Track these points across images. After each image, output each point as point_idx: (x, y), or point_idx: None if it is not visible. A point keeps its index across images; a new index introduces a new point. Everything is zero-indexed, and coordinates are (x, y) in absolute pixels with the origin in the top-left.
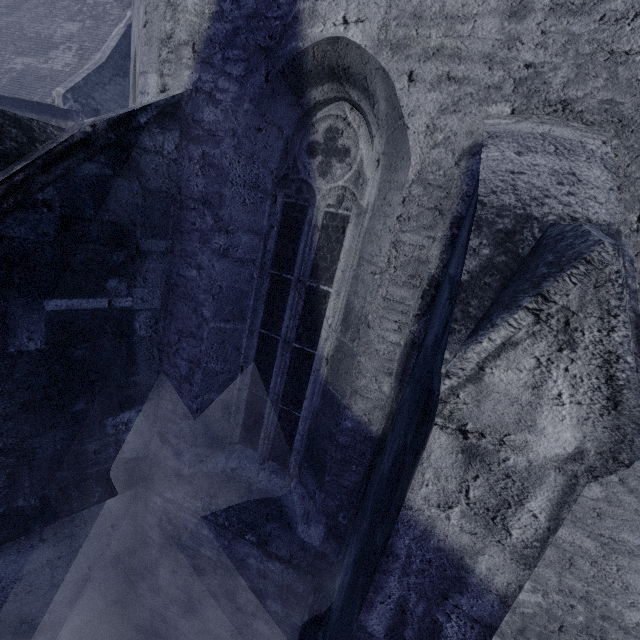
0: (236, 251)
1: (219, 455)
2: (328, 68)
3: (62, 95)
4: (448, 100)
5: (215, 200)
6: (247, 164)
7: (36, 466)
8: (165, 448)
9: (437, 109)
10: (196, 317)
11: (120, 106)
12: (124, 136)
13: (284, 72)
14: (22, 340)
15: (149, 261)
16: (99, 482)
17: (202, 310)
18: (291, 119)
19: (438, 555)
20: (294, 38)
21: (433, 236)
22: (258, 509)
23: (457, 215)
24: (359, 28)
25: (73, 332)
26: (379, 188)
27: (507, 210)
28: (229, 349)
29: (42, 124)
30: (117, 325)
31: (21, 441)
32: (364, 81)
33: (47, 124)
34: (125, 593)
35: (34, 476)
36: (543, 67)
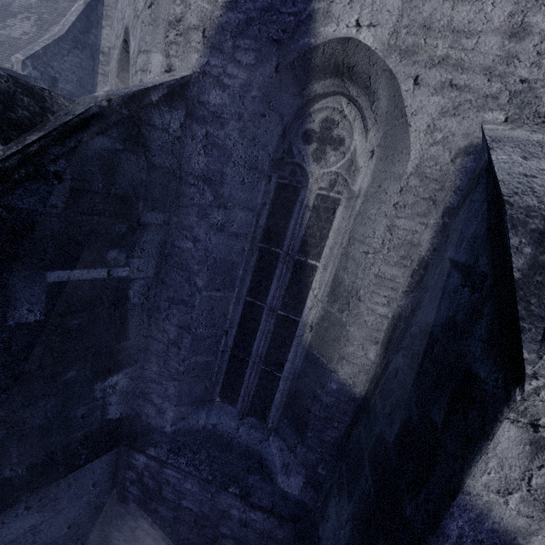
0: (232, 226)
1: (200, 412)
2: (333, 65)
3: (21, 61)
4: (449, 104)
5: (216, 178)
6: (249, 146)
7: (25, 435)
8: (148, 407)
9: (438, 111)
10: (189, 286)
11: (77, 76)
12: (136, 112)
13: (293, 65)
14: (22, 312)
15: (147, 232)
16: (84, 444)
17: (195, 279)
18: (292, 108)
19: (491, 536)
20: (307, 34)
21: (426, 223)
22: (240, 462)
23: (449, 206)
24: (371, 32)
25: (72, 302)
26: (373, 176)
27: (533, 211)
28: (217, 315)
29: (53, 94)
30: (113, 294)
31: (12, 412)
32: (367, 80)
33: (58, 94)
34: (99, 544)
35: (22, 445)
36: (536, 83)
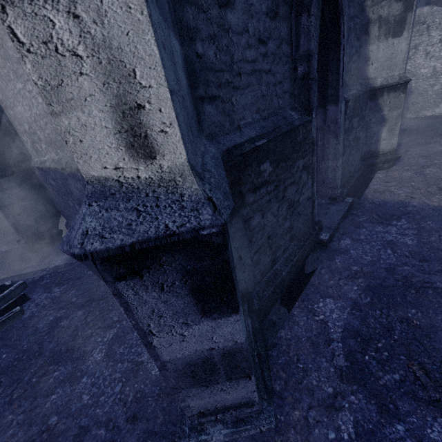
0: None
1: None
2: None
3: None
4: None
5: None
6: None
7: None
8: None
9: None
10: None
11: None
12: None
13: None
14: None
15: None
16: None
17: None
18: None
19: None
20: None
21: None
22: None
23: None
24: None
25: None
26: None
27: None
28: None
29: None
30: None
31: None
32: None
33: None
34: None
35: None
36: None
